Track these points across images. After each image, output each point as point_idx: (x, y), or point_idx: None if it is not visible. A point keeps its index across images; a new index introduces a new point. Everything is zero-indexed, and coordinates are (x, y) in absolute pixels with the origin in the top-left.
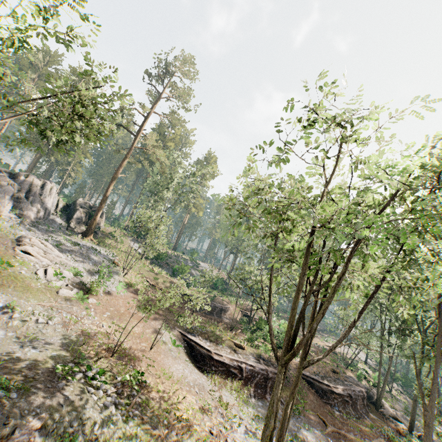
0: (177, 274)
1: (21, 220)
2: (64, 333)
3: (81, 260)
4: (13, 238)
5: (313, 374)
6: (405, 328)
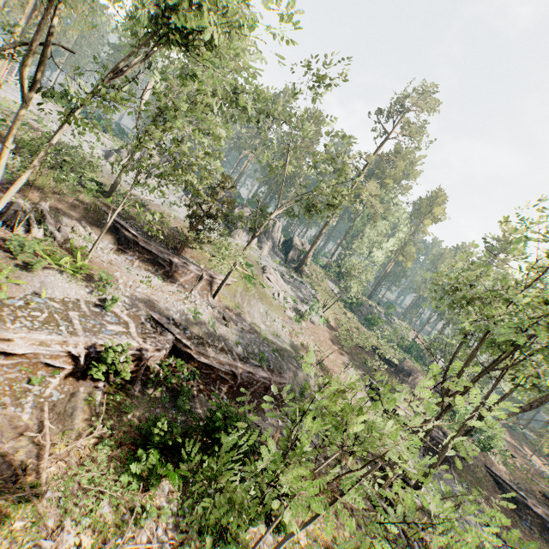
0: (368, 324)
1: (260, 252)
2: (290, 339)
3: (296, 291)
4: (260, 266)
5: (507, 479)
6: None
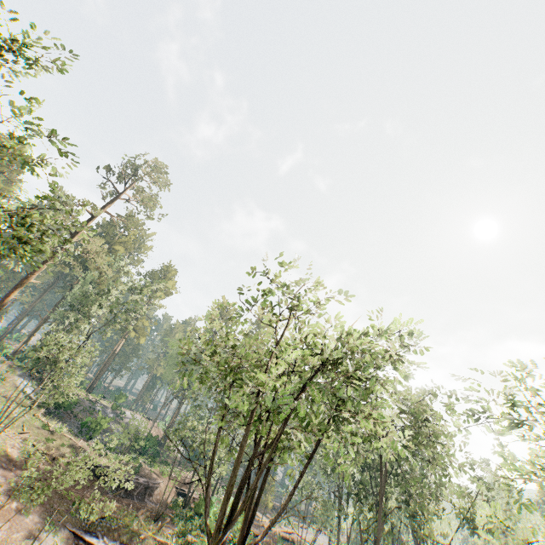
0: (87, 431)
1: None
2: None
3: None
4: None
5: None
6: (360, 493)
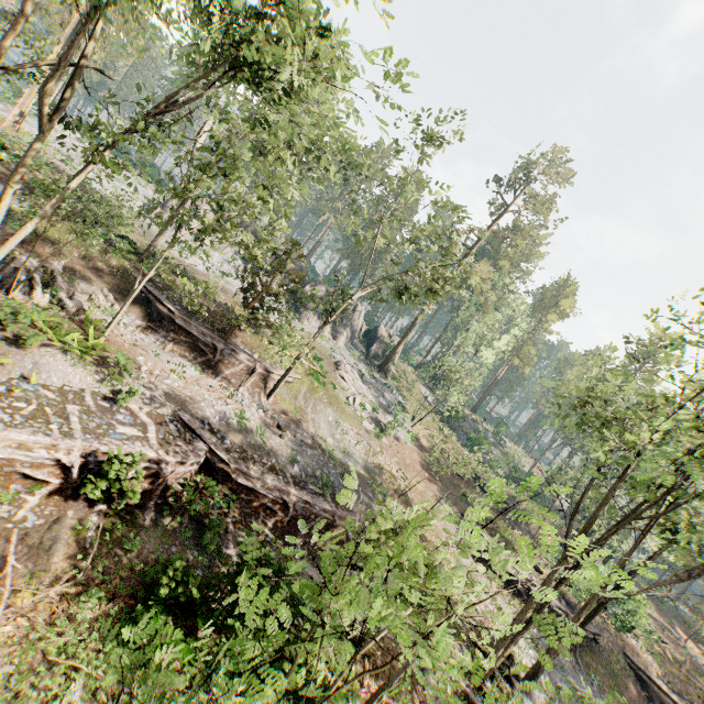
0: (471, 446)
1: (335, 342)
2: (366, 460)
3: (377, 396)
4: (333, 361)
5: (654, 674)
6: None
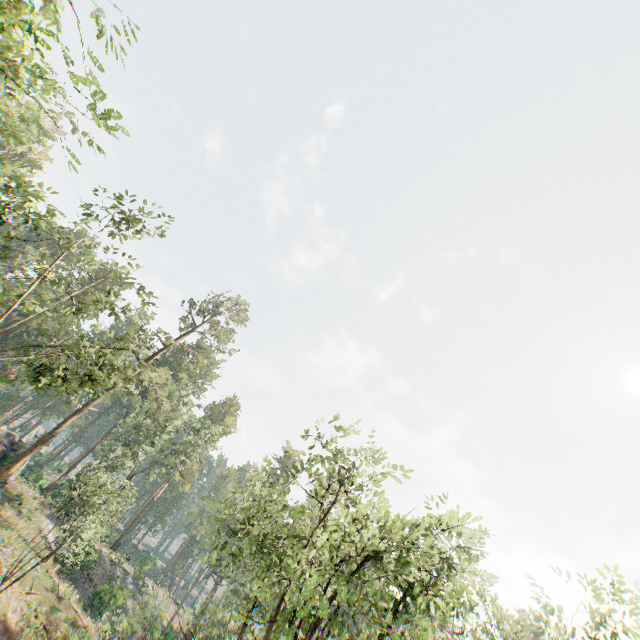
0: (98, 605)
1: None
2: None
3: None
4: None
5: None
6: None
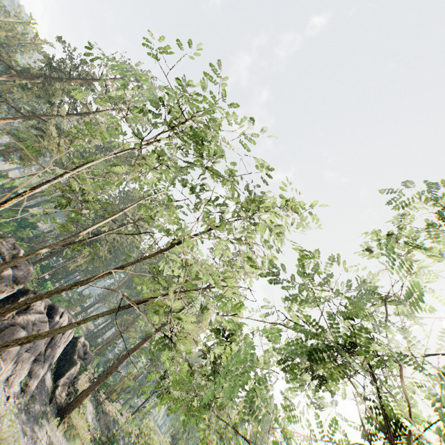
0: None
1: (21, 397)
2: None
3: None
4: None
5: None
6: None
